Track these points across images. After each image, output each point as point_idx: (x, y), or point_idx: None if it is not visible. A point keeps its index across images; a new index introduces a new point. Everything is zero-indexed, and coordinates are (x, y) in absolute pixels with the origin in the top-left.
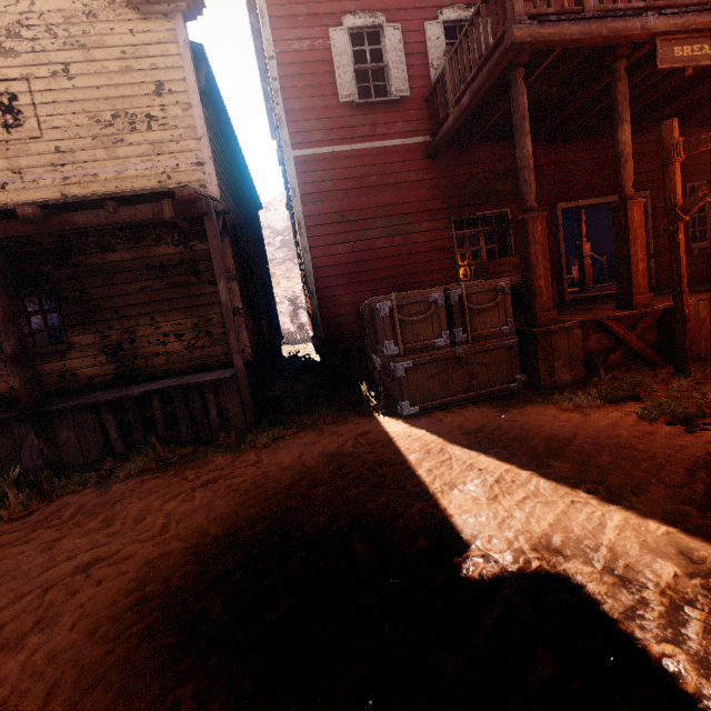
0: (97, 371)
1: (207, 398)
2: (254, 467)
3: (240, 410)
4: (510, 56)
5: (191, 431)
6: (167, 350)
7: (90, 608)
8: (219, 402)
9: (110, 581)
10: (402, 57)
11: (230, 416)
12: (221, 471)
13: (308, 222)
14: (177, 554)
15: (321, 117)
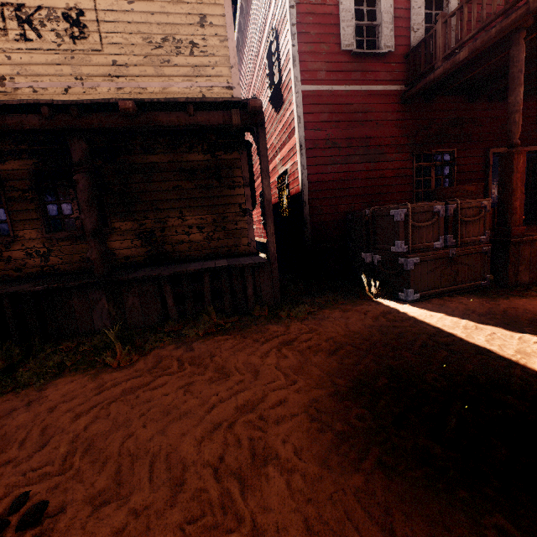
0: (132, 252)
1: (246, 278)
2: (315, 333)
3: (270, 289)
4: (525, 18)
5: (231, 304)
6: (190, 239)
7: (298, 443)
8: (254, 282)
9: (289, 420)
10: (391, 19)
11: (262, 293)
12: (287, 336)
13: (307, 145)
14: (328, 400)
15: (325, 60)
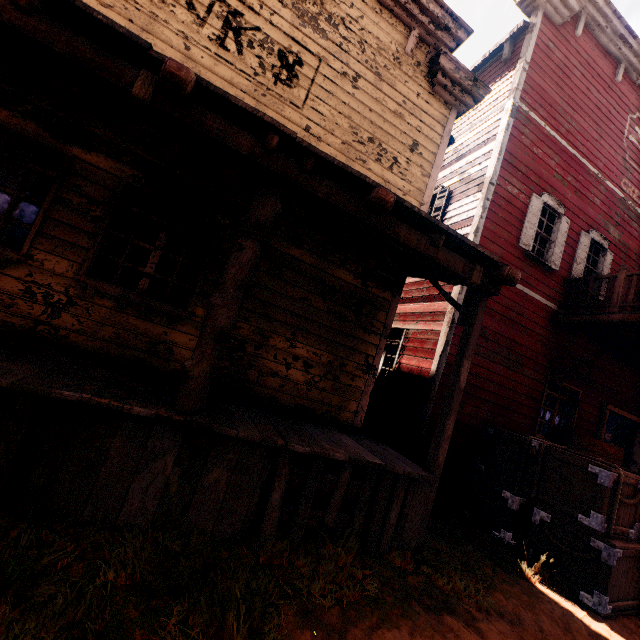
0: None
1: (397, 492)
2: None
3: (418, 522)
4: None
5: (360, 530)
6: (287, 374)
7: None
8: (402, 502)
9: None
10: (563, 242)
11: (406, 525)
12: None
13: None
14: None
15: (503, 246)
